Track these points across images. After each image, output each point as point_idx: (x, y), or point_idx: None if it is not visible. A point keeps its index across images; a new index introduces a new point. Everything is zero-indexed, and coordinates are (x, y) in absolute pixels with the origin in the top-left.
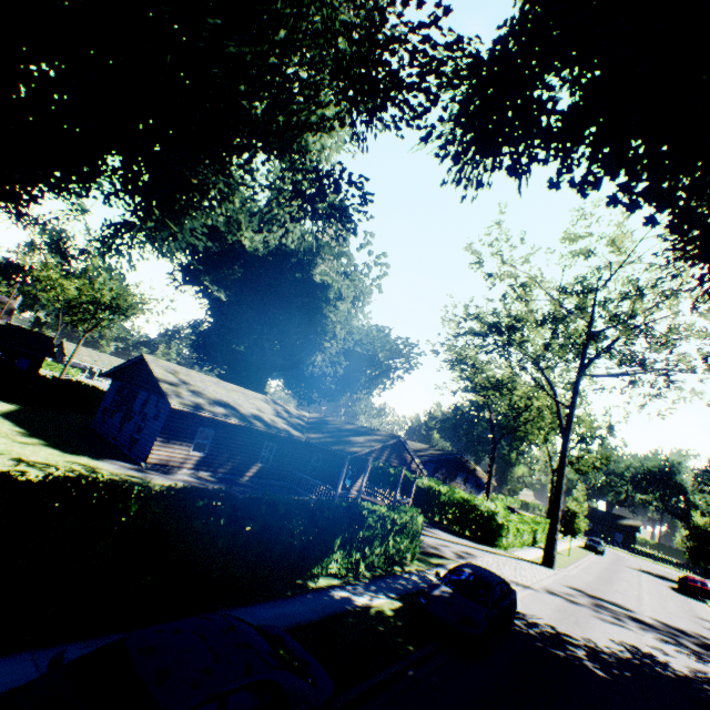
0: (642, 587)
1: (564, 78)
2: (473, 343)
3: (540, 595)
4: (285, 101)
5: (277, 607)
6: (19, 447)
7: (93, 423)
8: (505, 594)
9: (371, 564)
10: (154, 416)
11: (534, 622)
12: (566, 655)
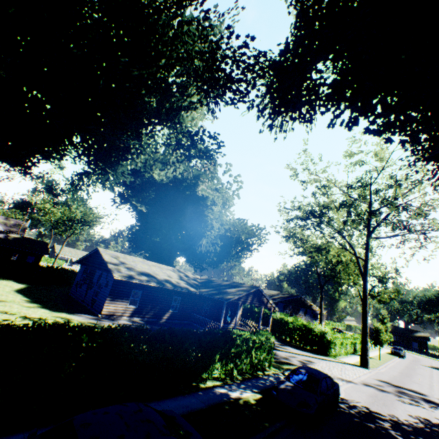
0: (433, 378)
1: (327, 65)
2: (298, 224)
3: (359, 386)
4: (168, 96)
5: (179, 400)
6: (25, 309)
7: (70, 292)
8: (329, 385)
9: (241, 370)
10: (105, 285)
11: (353, 405)
12: (376, 426)
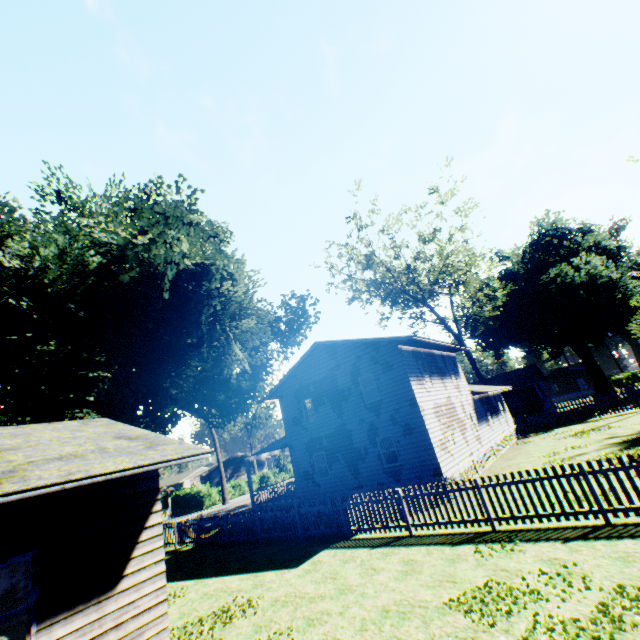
0: None
1: None
2: None
3: None
4: None
5: None
6: None
7: None
8: None
9: None
10: None
11: None
12: None
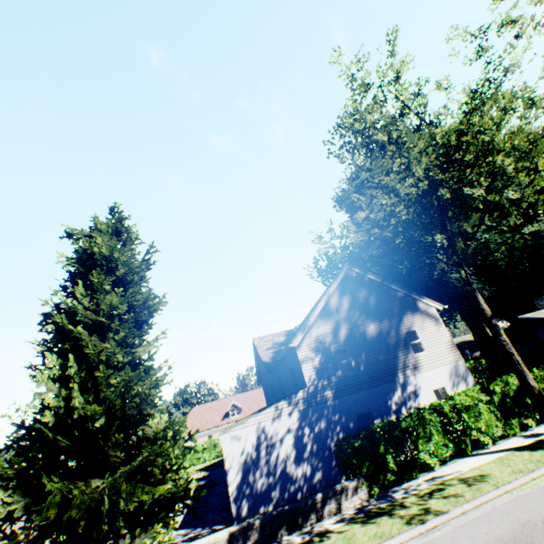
0: None
1: None
2: None
3: None
4: None
5: None
6: None
7: None
8: None
9: None
10: None
11: None
12: None
